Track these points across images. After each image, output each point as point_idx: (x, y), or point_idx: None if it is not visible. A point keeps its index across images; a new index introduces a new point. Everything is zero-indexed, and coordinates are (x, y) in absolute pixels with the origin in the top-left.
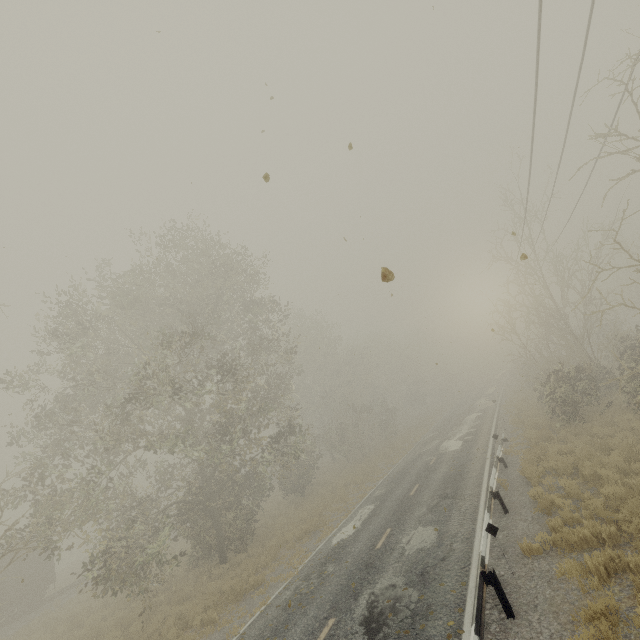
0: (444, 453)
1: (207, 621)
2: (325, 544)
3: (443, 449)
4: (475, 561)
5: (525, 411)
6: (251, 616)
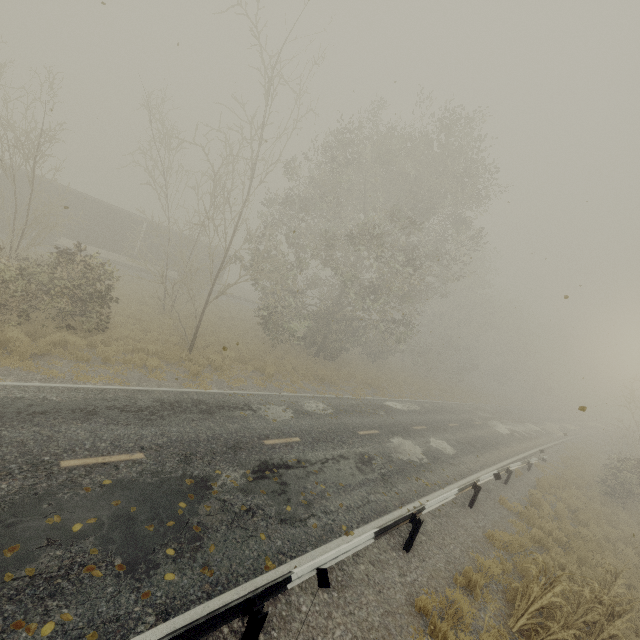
0: (490, 426)
1: (306, 376)
2: (380, 400)
3: (491, 424)
4: (468, 479)
5: (582, 462)
6: (330, 394)
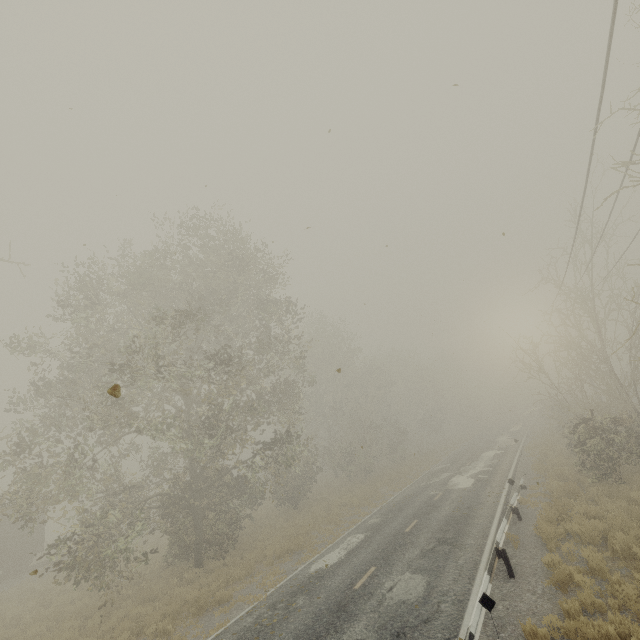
0: (452, 489)
1: (161, 632)
2: (303, 569)
3: (452, 485)
4: (464, 633)
5: (551, 457)
6: (205, 638)
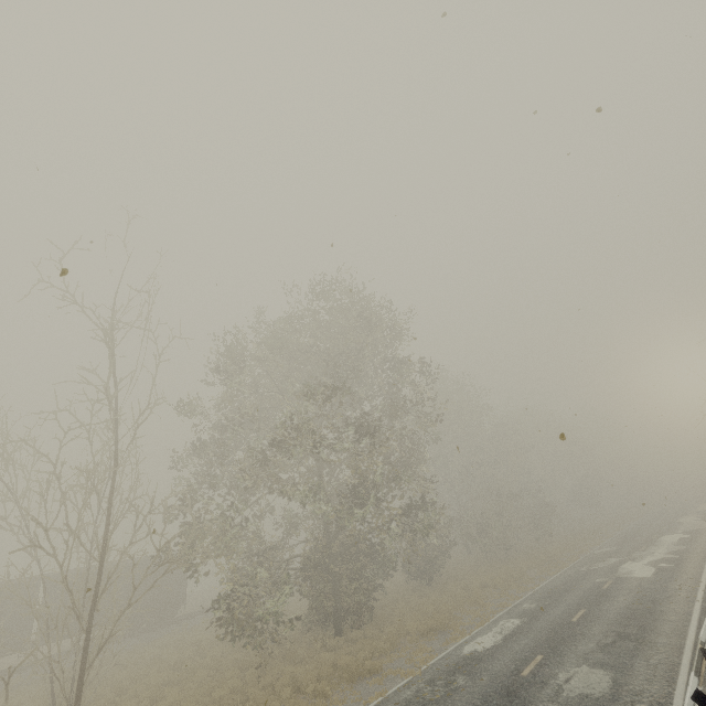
0: (625, 578)
1: (320, 692)
2: (454, 650)
3: (624, 572)
4: None
5: None
6: (366, 704)
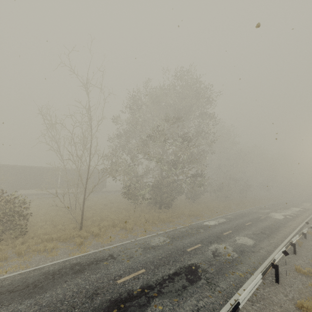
0: (271, 217)
1: (154, 222)
2: (200, 222)
3: (271, 215)
4: (269, 260)
5: None
6: (169, 229)
